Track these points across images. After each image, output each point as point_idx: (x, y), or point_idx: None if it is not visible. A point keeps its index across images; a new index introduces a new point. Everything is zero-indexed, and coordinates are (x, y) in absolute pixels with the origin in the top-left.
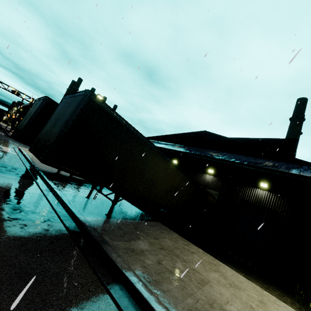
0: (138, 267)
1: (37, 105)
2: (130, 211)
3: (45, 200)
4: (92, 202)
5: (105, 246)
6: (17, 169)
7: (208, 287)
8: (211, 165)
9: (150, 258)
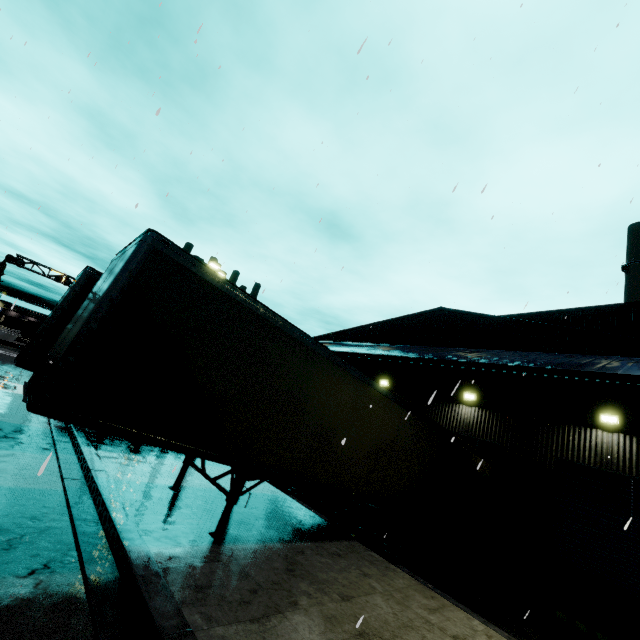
0: None
1: (70, 288)
2: (281, 516)
3: (62, 506)
4: (182, 501)
5: None
6: (25, 432)
7: None
8: (468, 383)
9: None
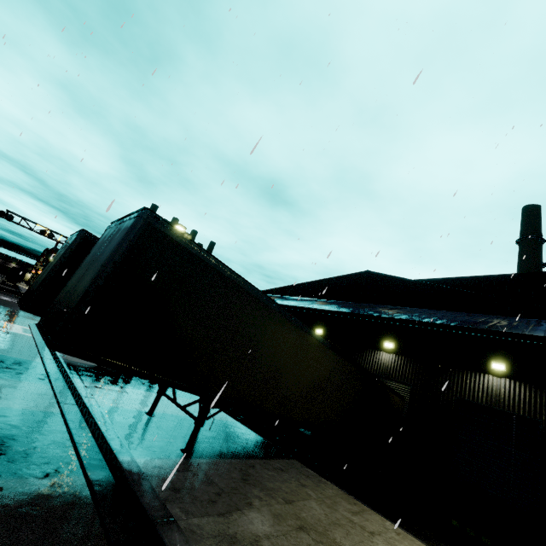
0: None
1: (66, 246)
2: (235, 438)
3: (61, 425)
4: (156, 424)
5: (168, 534)
6: (22, 365)
7: None
8: (388, 334)
9: None
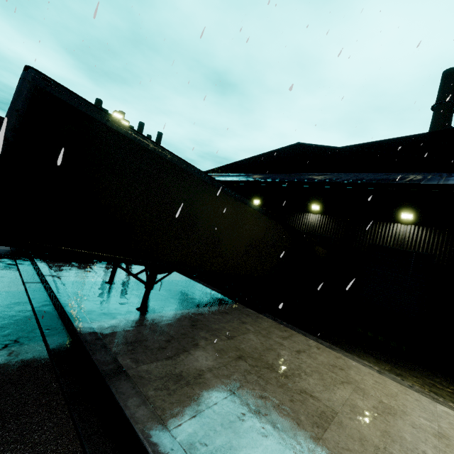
0: (185, 421)
1: None
2: (187, 293)
3: (25, 301)
4: (116, 290)
5: (116, 384)
6: None
7: (335, 429)
8: (315, 198)
9: (215, 387)
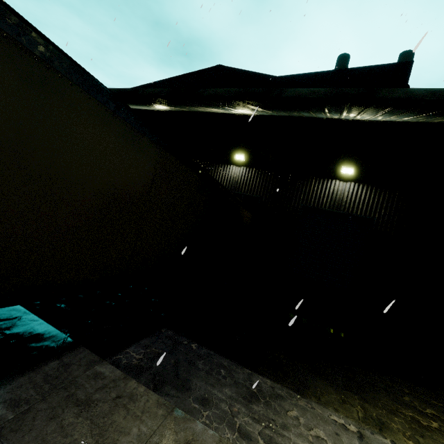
0: None
1: None
2: None
3: None
4: None
5: None
6: None
7: None
8: (240, 145)
9: None
